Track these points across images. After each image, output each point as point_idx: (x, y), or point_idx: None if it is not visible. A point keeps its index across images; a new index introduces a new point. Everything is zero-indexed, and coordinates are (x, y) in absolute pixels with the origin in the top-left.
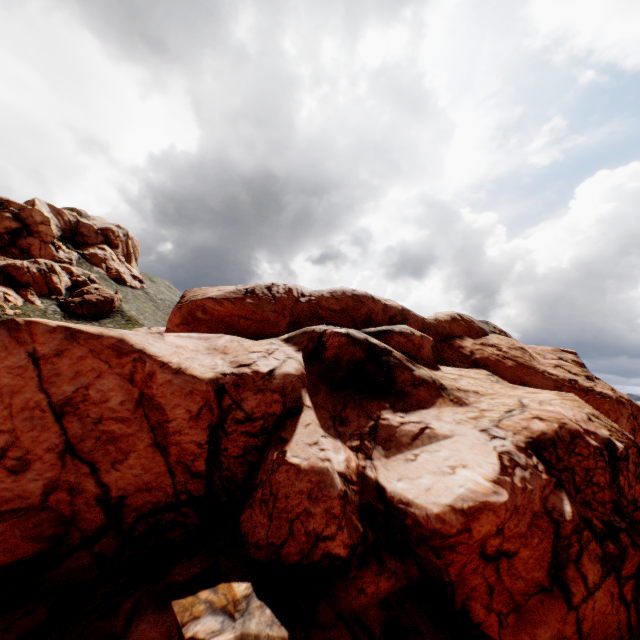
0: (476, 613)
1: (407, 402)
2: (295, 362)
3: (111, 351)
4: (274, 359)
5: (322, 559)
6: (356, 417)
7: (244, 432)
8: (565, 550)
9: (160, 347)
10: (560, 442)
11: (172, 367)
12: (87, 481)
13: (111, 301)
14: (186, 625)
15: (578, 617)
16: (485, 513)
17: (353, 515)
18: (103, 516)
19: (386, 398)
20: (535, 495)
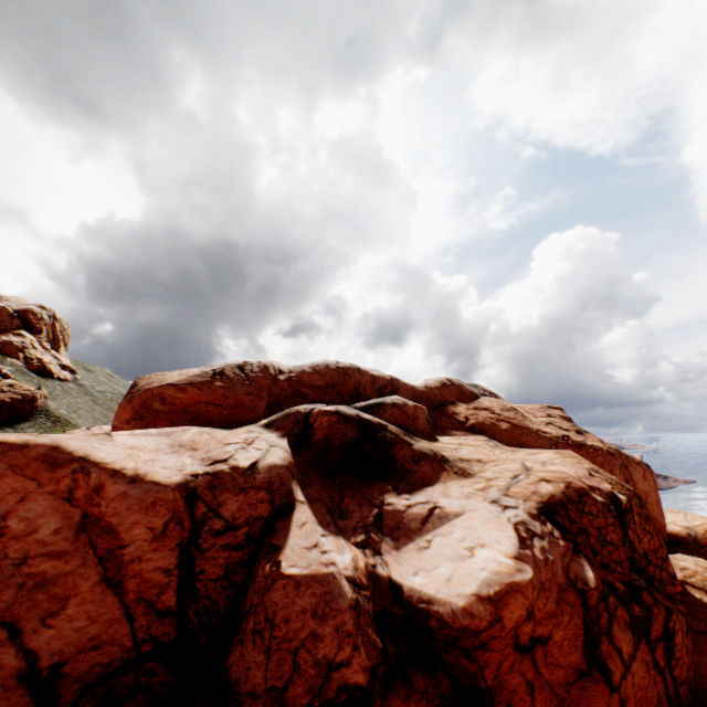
0: None
1: (410, 481)
2: (281, 450)
3: (40, 463)
4: (255, 449)
5: (338, 694)
6: (357, 506)
7: (225, 545)
8: (596, 622)
9: (109, 451)
10: (569, 503)
11: (127, 474)
12: (3, 652)
13: (32, 399)
14: None
15: (621, 698)
16: (513, 596)
17: (369, 628)
18: (28, 700)
19: (387, 479)
20: (557, 565)
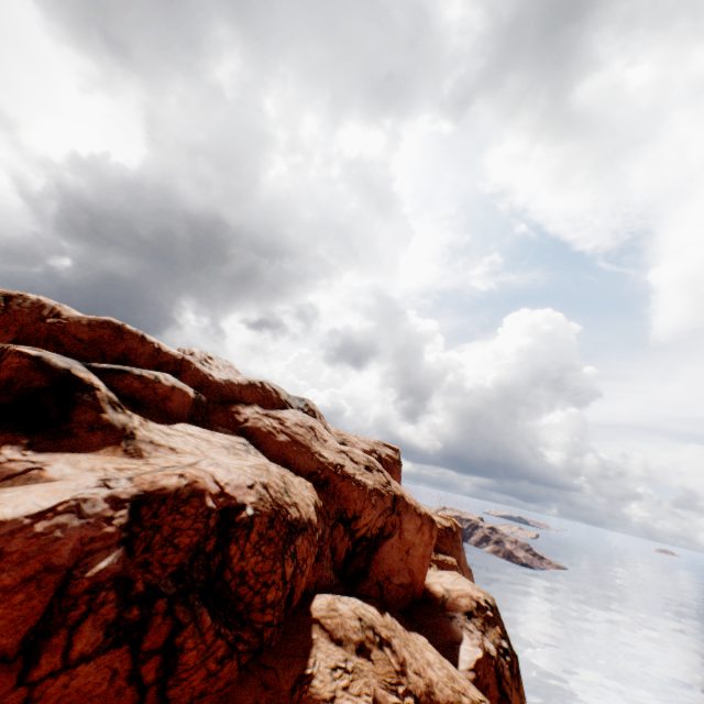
0: None
1: (61, 443)
2: None
3: None
4: None
5: None
6: None
7: None
8: (66, 612)
9: None
10: (174, 499)
11: None
12: None
13: None
14: None
15: (32, 696)
16: None
17: None
18: None
19: (35, 434)
20: (66, 545)
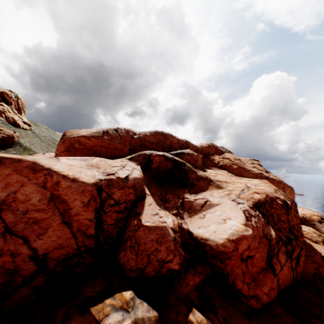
0: (238, 285)
1: (195, 188)
2: (138, 171)
3: (28, 170)
4: (126, 170)
5: (167, 272)
6: (173, 198)
7: (115, 211)
8: (272, 251)
9: (60, 166)
10: (267, 203)
11: (70, 178)
12: (22, 248)
13: (12, 137)
14: (102, 320)
15: (277, 279)
16: (243, 240)
17: (180, 248)
18: (35, 266)
19: (185, 187)
20: (260, 229)
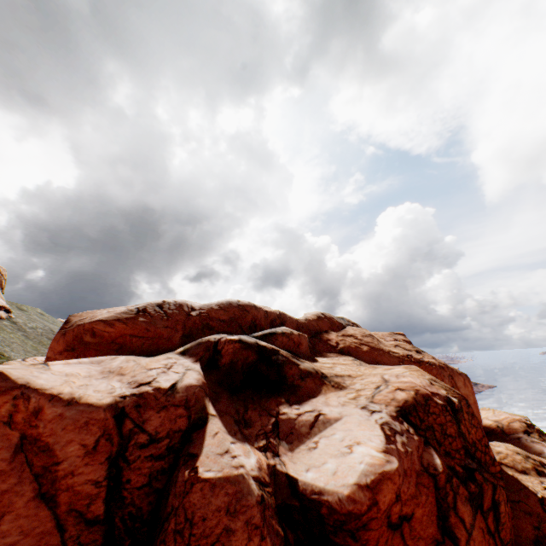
0: None
1: (299, 394)
2: (195, 373)
3: None
4: (174, 373)
5: None
6: (258, 417)
7: (149, 456)
8: (445, 500)
9: (47, 378)
10: (419, 406)
11: (63, 398)
12: None
13: None
14: None
15: None
16: (385, 483)
17: (273, 519)
18: None
19: (281, 393)
20: (414, 456)
